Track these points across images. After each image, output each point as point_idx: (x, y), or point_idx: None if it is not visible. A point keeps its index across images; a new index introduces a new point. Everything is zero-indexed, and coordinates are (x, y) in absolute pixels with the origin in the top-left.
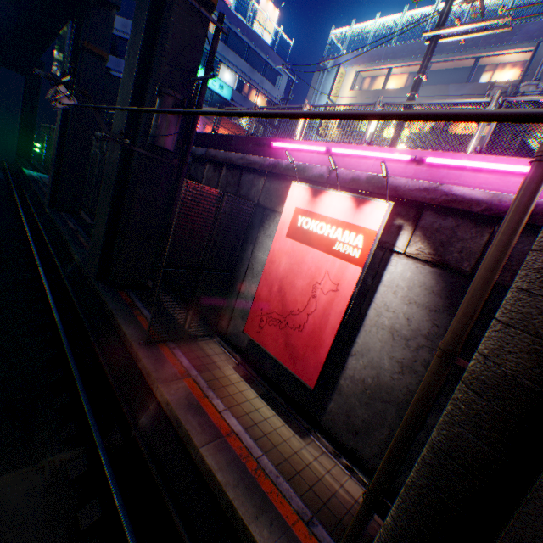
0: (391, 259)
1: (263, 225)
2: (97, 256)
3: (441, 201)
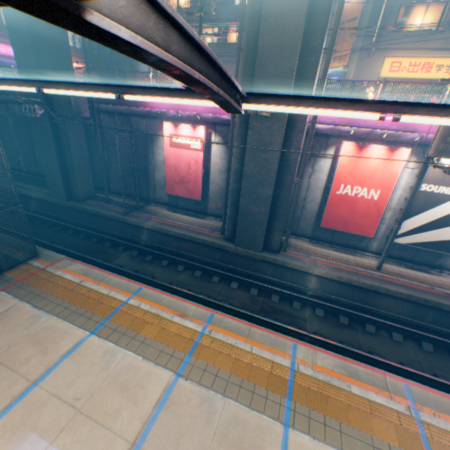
0: (212, 145)
1: (154, 143)
2: (61, 188)
3: (220, 122)
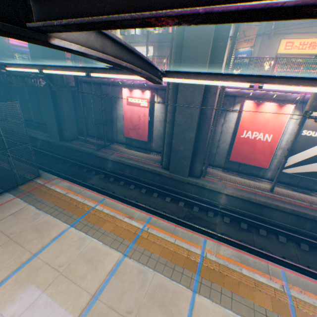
0: (155, 104)
1: (116, 103)
2: (56, 133)
3: (160, 88)
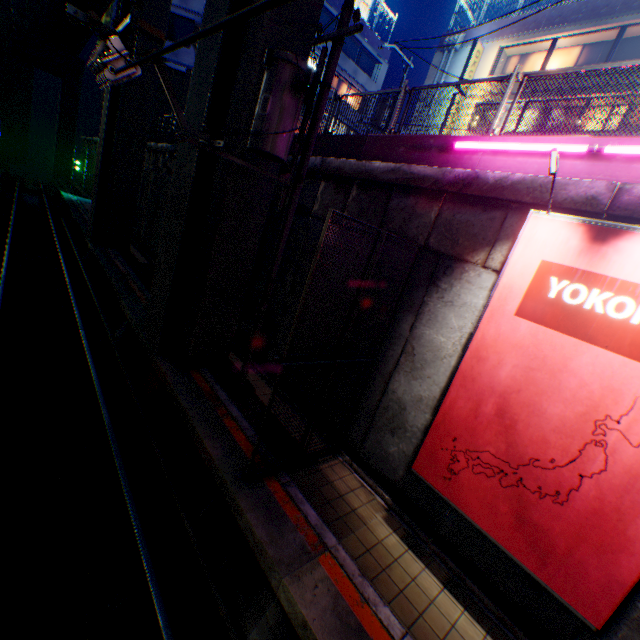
0: None
1: (436, 283)
2: (160, 320)
3: None
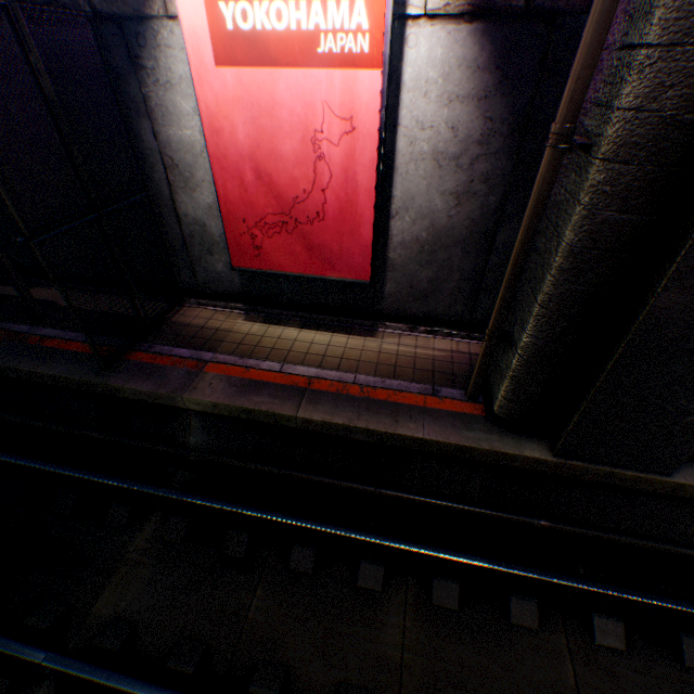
0: (407, 36)
1: (141, 65)
2: None
3: None
